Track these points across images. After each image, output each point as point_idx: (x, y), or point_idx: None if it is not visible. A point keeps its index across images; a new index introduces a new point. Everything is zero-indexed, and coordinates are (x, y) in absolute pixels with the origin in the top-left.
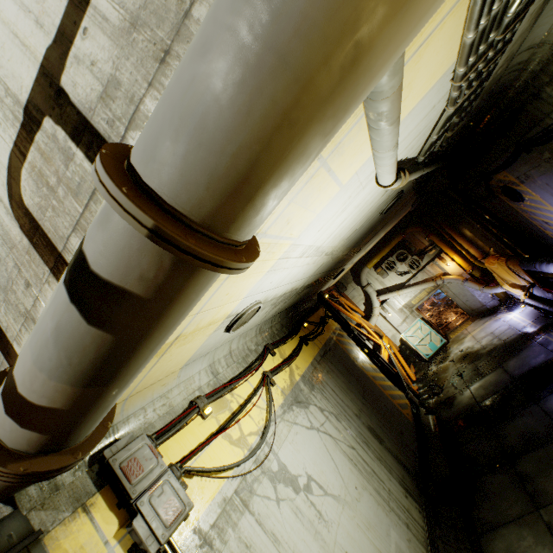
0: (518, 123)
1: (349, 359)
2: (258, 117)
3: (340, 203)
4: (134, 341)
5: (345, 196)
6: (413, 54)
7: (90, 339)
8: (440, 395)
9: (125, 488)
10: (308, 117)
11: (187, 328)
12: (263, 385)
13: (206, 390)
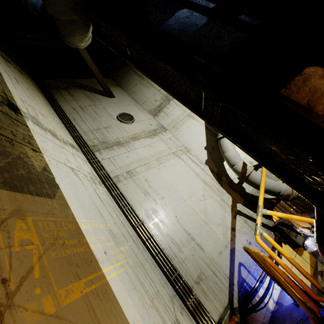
0: None
1: None
2: None
3: None
4: None
5: None
6: None
7: None
8: None
9: None
10: None
11: None
12: None
13: None
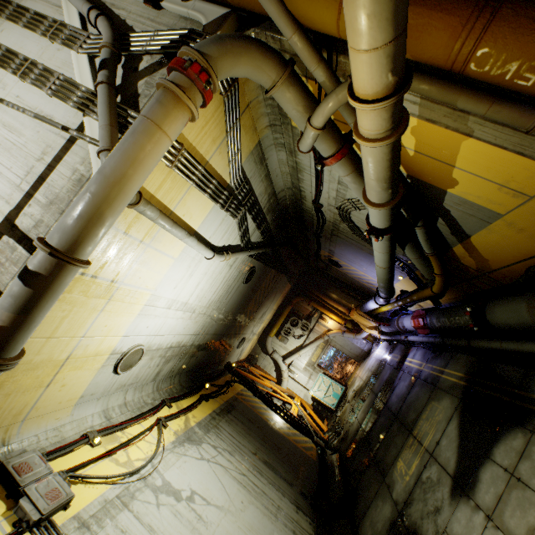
0: (307, 223)
1: (252, 412)
2: (78, 227)
3: (183, 270)
4: (41, 294)
5: (184, 265)
6: (178, 203)
7: (25, 292)
8: (341, 433)
9: (16, 479)
10: (92, 227)
11: (77, 350)
12: (155, 425)
13: (98, 428)
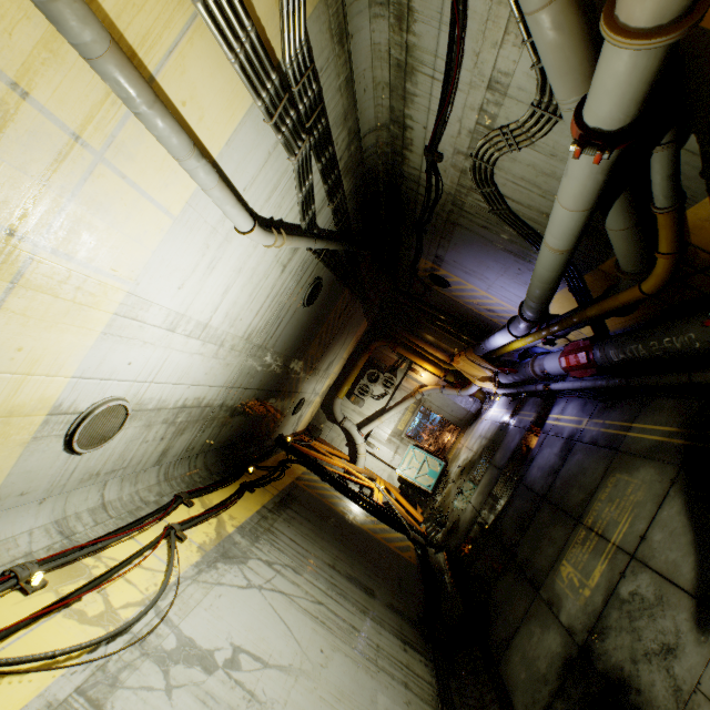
0: (405, 206)
1: (322, 504)
2: None
3: (194, 250)
4: None
5: (195, 240)
6: (166, 58)
7: None
8: (447, 524)
9: None
10: None
11: None
12: (161, 539)
13: (42, 556)
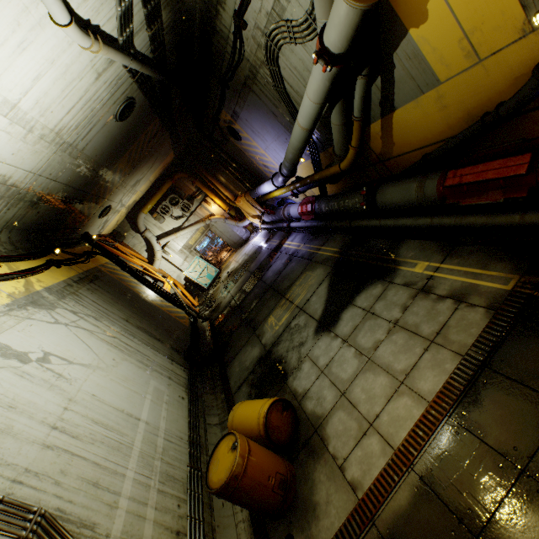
0: (215, 58)
1: (121, 284)
2: None
3: (4, 22)
4: None
5: (5, 12)
6: None
7: None
8: (213, 306)
9: None
10: None
11: None
12: None
13: None
